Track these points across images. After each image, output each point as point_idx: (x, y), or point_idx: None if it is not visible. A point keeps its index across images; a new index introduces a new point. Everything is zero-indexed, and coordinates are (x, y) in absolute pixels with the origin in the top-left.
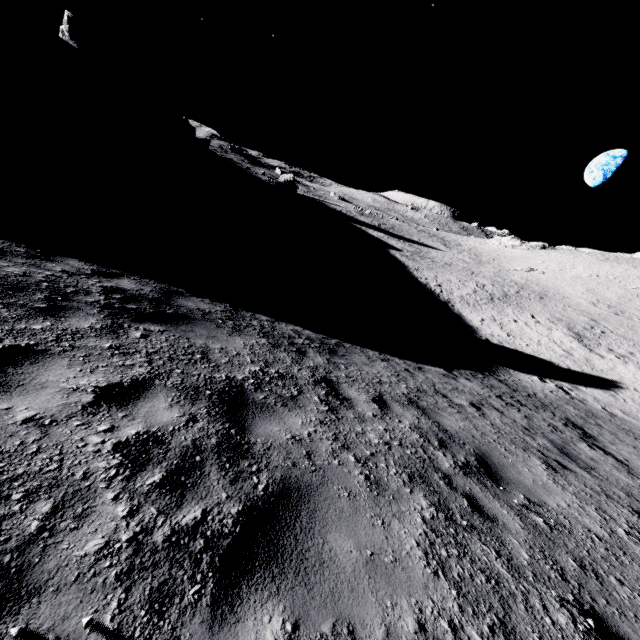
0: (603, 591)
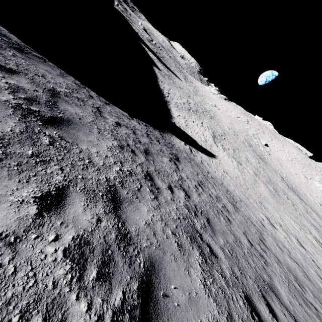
0: (28, 164)
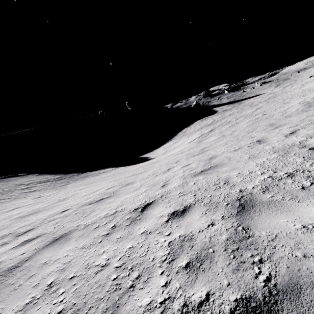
0: None
